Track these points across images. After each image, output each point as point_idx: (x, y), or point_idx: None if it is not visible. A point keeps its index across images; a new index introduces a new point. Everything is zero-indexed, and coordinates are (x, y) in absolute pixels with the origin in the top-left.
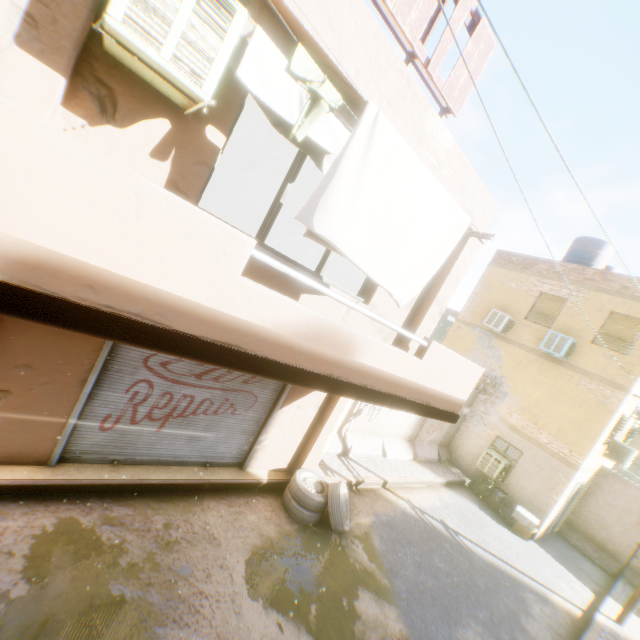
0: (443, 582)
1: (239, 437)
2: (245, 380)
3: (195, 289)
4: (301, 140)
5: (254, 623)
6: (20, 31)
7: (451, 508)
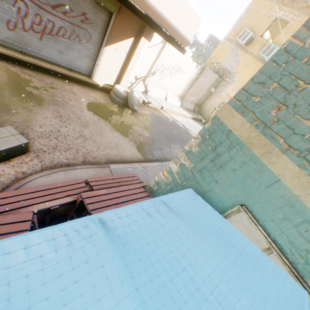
0: (173, 135)
1: (86, 59)
2: (82, 21)
3: None
4: None
5: (88, 115)
6: None
7: (190, 124)
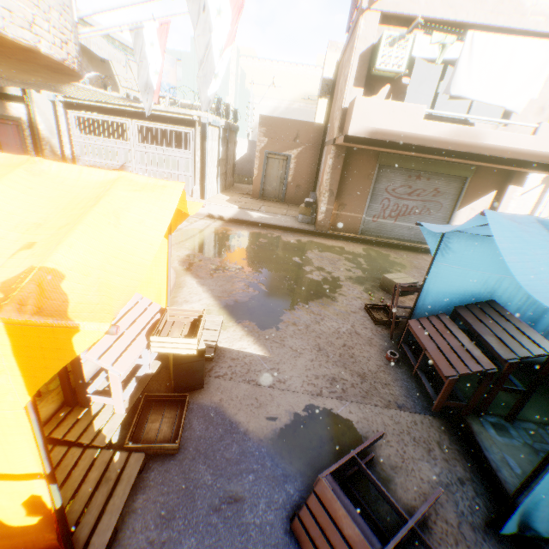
0: None
1: None
2: (433, 195)
3: (409, 128)
4: (442, 61)
5: None
6: (354, 83)
7: None
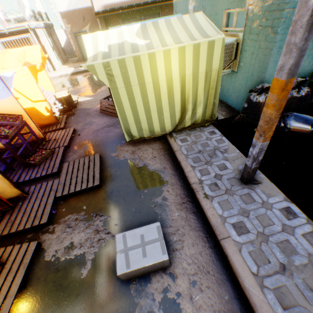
0: None
1: None
2: None
3: (117, 0)
4: None
5: None
6: None
7: None
